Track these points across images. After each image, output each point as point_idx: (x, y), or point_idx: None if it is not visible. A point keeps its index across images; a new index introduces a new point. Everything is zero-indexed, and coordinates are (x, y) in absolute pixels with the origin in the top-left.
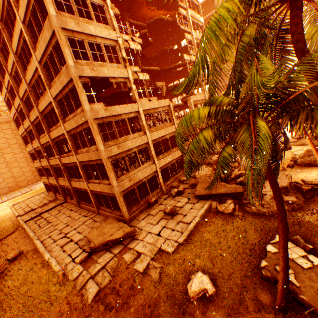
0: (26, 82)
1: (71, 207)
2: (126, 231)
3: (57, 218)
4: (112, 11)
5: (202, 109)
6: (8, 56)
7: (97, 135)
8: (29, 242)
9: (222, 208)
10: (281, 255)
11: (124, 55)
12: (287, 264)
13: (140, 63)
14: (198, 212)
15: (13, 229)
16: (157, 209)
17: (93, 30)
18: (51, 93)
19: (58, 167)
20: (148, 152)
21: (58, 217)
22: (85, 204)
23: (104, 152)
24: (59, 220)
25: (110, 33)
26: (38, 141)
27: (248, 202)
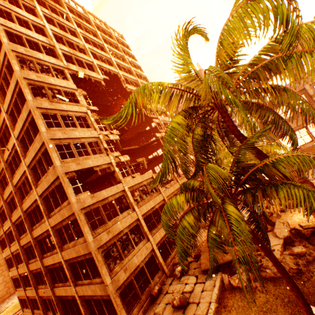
0: (12, 184)
1: None
2: None
3: None
4: (92, 118)
5: (179, 196)
6: None
7: (85, 226)
8: None
9: (236, 282)
10: None
11: (105, 146)
12: None
13: (121, 146)
14: (212, 295)
15: None
16: (163, 303)
17: (77, 134)
18: (37, 191)
19: (40, 270)
20: (140, 229)
21: None
22: None
23: (93, 243)
24: None
25: (92, 132)
26: (17, 243)
27: (261, 265)
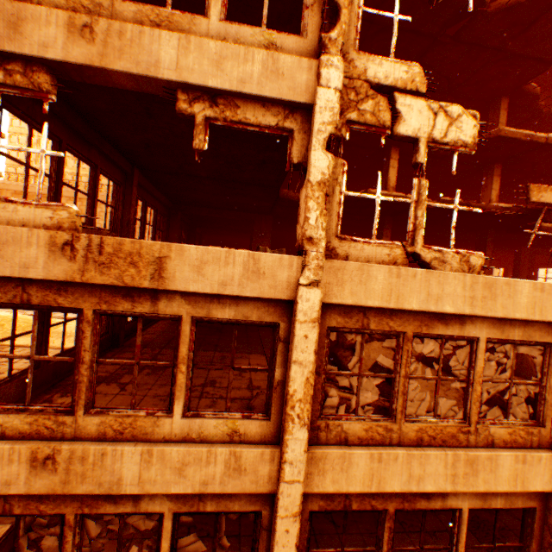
0: None
1: None
2: None
3: None
4: None
5: None
6: None
7: None
8: None
9: None
10: None
11: None
12: None
13: (503, 124)
14: None
15: None
16: None
17: None
18: None
19: None
20: (255, 545)
21: None
22: None
23: None
24: None
25: None
26: None
27: None
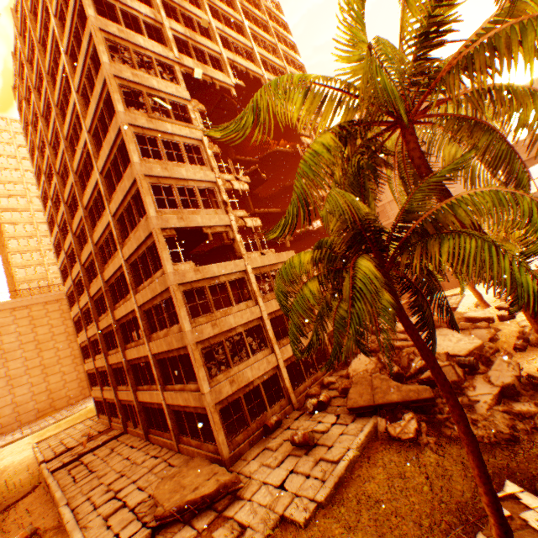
0: (92, 241)
1: (133, 442)
2: (222, 480)
3: (107, 463)
4: (210, 150)
5: (304, 253)
6: (75, 212)
7: (181, 308)
8: (50, 512)
9: (397, 431)
10: (485, 499)
11: (225, 198)
12: (503, 520)
13: (252, 206)
14: (353, 440)
15: (29, 487)
16: (280, 438)
17: (184, 173)
18: (123, 253)
19: (121, 366)
20: (263, 334)
21: (109, 461)
22: (157, 435)
23: (190, 334)
24: (110, 467)
25: (206, 174)
26: (95, 325)
27: (447, 418)
